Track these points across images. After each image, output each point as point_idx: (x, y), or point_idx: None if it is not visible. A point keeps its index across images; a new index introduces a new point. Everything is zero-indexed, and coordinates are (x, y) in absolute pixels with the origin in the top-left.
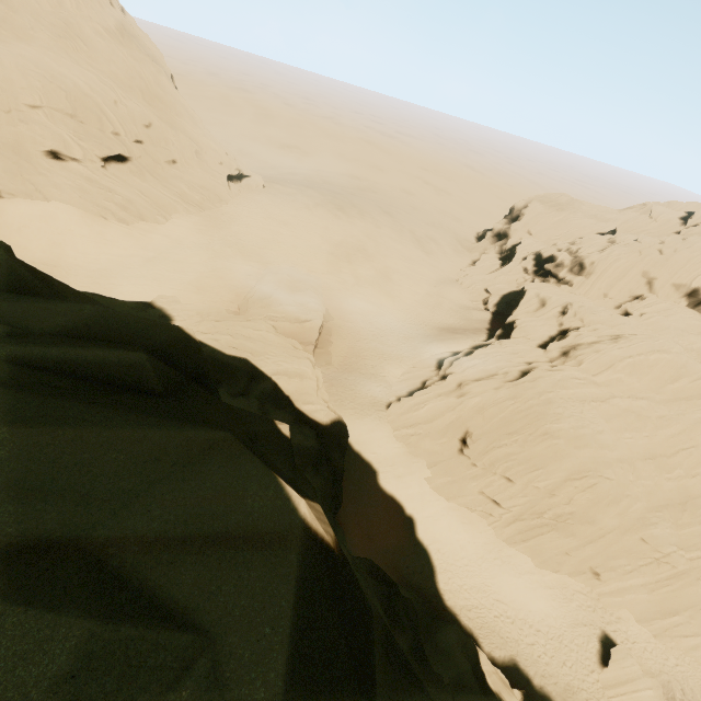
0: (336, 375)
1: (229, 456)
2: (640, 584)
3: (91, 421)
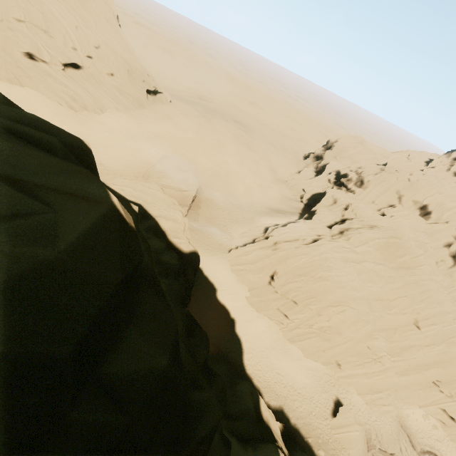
0: (200, 228)
1: (86, 177)
2: (363, 373)
3: (21, 145)
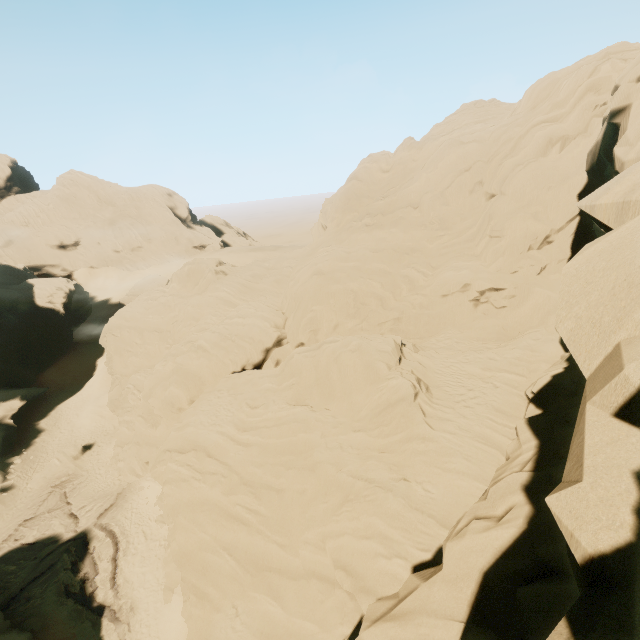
0: None
1: None
2: (127, 420)
3: None
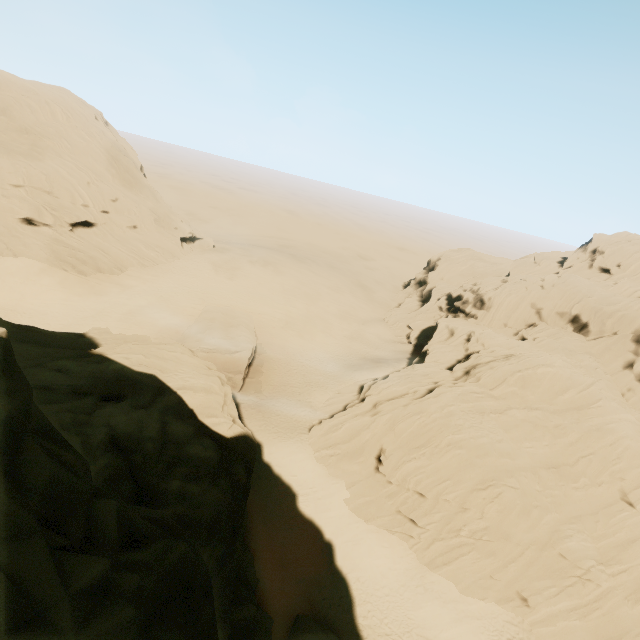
0: (265, 402)
1: None
2: (569, 608)
3: None
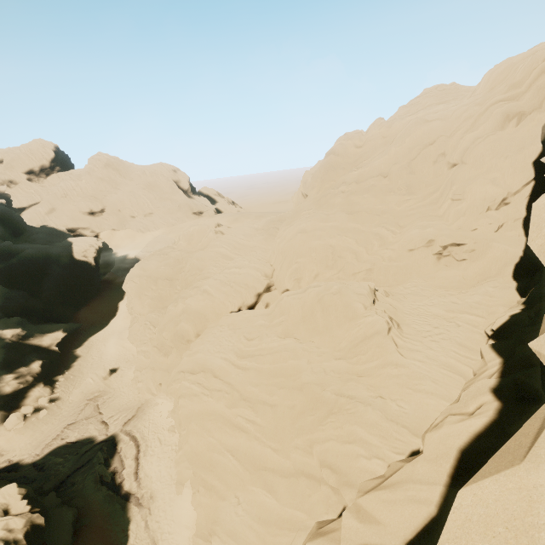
0: None
1: None
2: (144, 350)
3: None
